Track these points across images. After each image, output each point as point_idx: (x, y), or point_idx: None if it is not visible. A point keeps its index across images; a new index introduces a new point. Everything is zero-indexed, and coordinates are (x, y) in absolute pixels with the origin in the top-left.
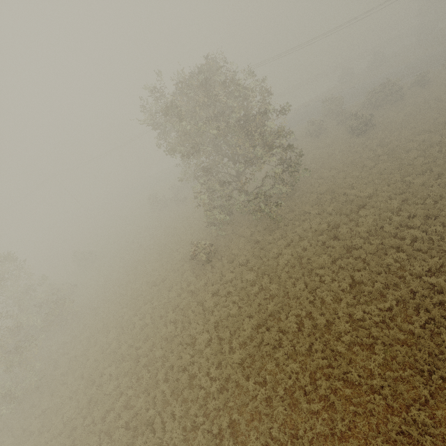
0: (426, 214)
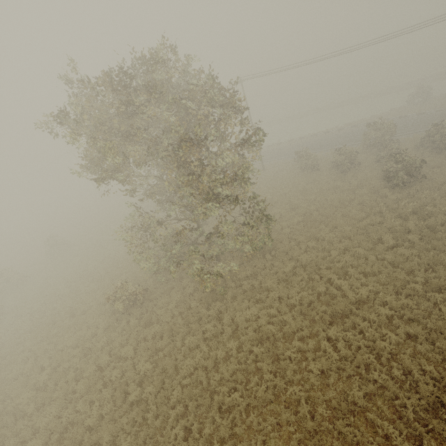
0: (435, 399)
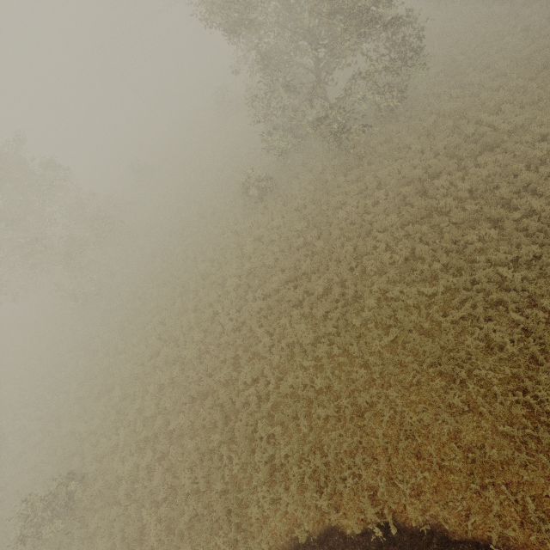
0: None
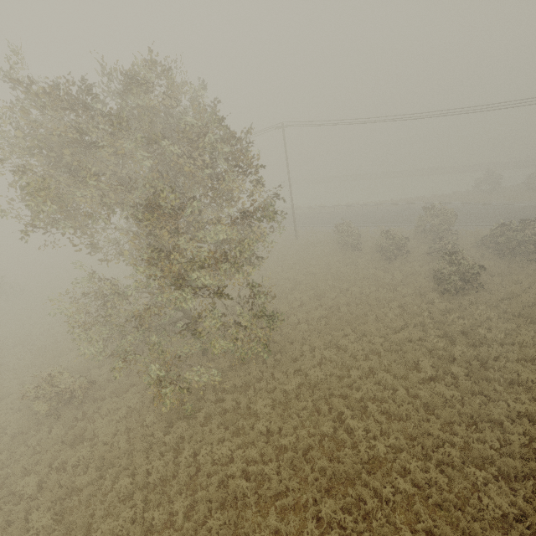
0: None
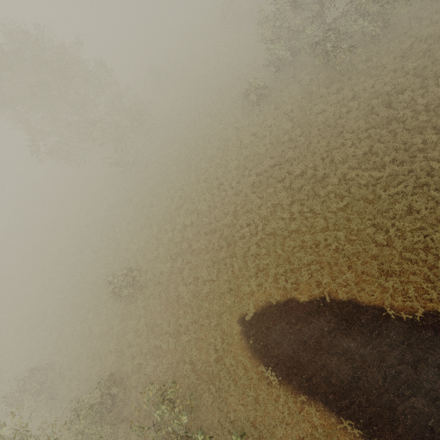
0: None
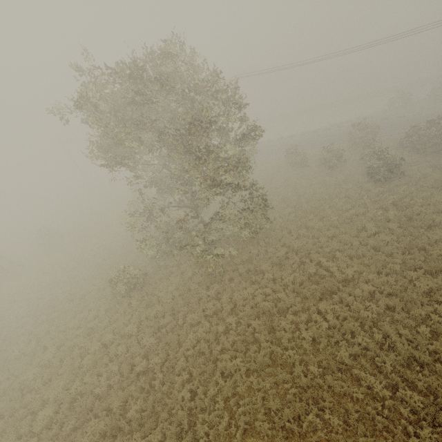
0: (409, 355)
